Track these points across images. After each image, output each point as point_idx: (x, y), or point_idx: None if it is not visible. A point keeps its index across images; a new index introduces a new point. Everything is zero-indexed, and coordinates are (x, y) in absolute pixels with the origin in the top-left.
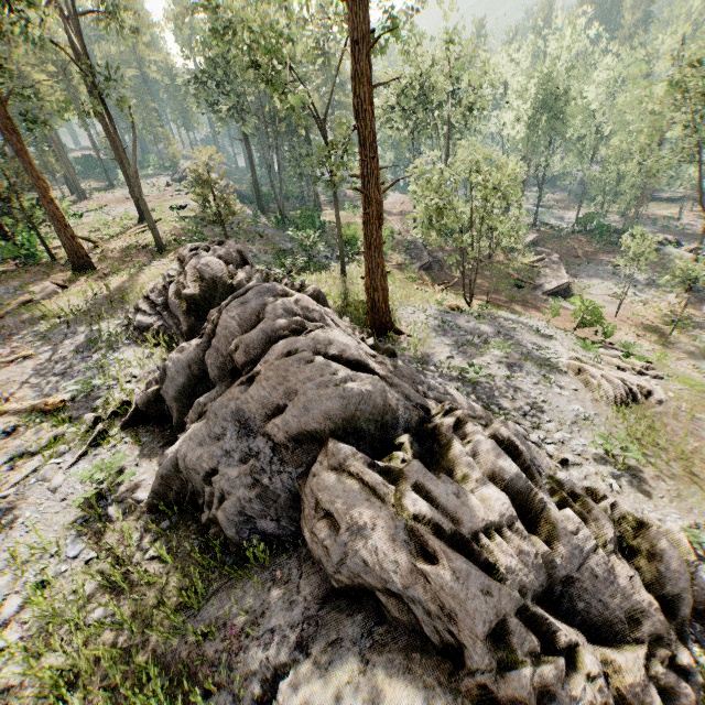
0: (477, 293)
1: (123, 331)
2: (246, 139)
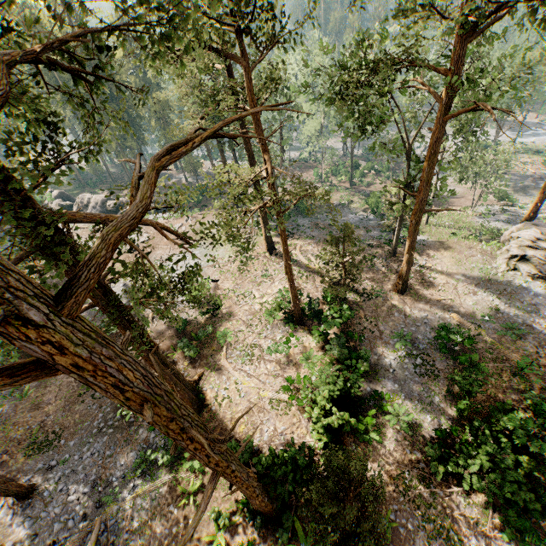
0: (434, 205)
1: (539, 285)
2: (225, 159)
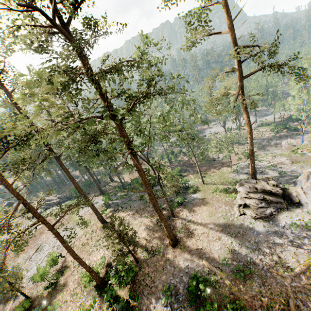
0: (214, 167)
1: (260, 224)
2: (88, 169)
